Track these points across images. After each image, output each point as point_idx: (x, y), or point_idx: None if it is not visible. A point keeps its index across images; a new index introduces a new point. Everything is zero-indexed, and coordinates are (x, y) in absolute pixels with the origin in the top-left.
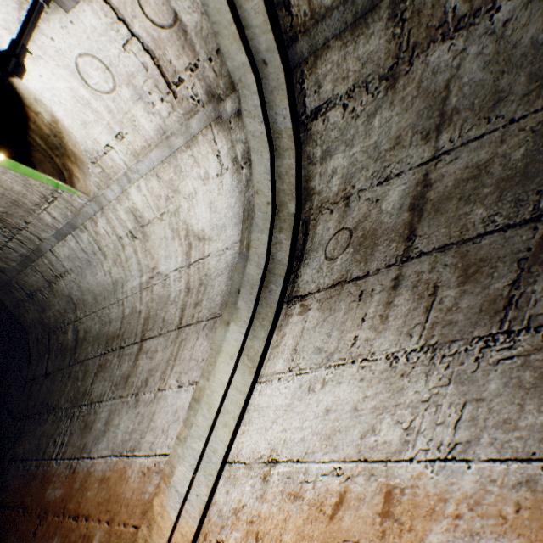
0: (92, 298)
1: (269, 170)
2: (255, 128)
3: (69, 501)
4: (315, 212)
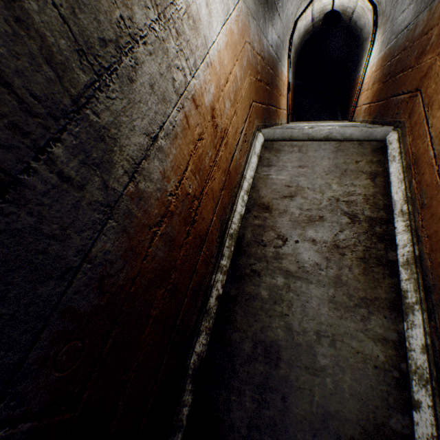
0: (362, 28)
1: (369, 1)
2: None
3: (357, 83)
4: (378, 7)
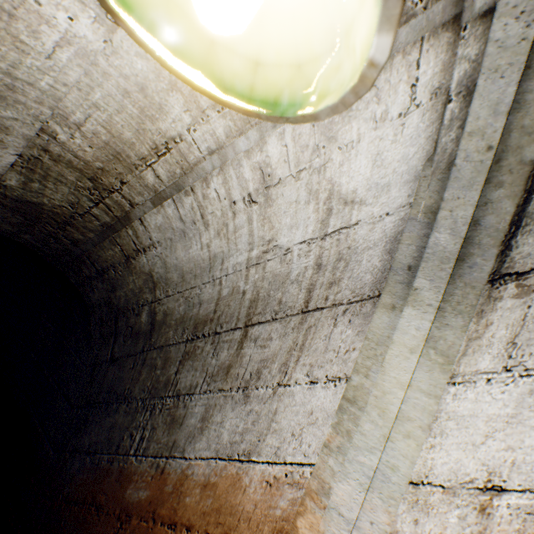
0: (177, 276)
1: (510, 98)
2: (512, 32)
3: (159, 506)
4: None
